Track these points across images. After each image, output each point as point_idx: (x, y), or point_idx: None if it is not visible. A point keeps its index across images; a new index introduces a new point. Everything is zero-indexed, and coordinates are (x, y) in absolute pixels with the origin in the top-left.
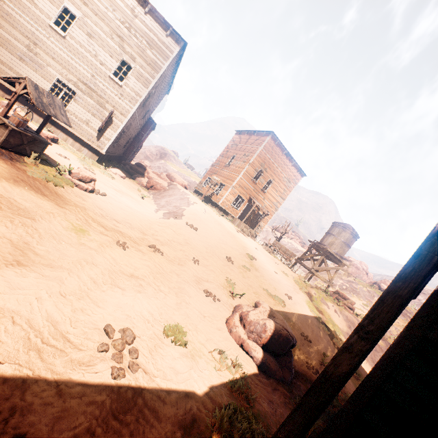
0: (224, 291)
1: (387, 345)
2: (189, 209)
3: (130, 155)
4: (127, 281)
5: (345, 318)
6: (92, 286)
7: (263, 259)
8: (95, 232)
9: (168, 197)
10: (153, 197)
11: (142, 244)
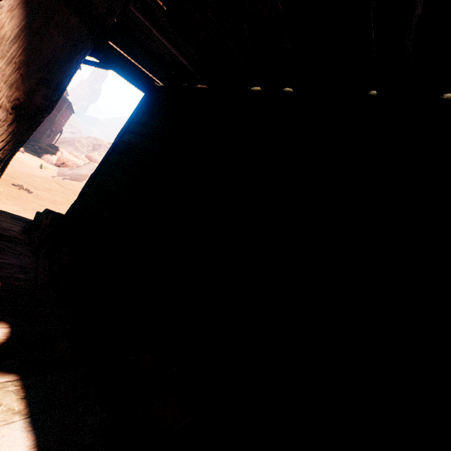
0: None
1: None
2: None
3: (43, 138)
4: None
5: None
6: None
7: None
8: None
9: (77, 170)
10: (59, 170)
11: (1, 181)
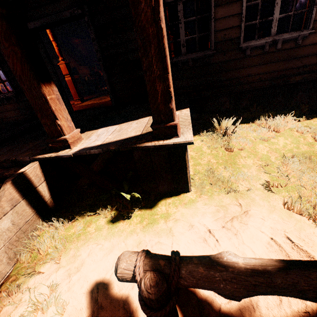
0: None
1: None
2: None
3: None
4: None
5: None
6: None
7: None
8: None
9: None
10: None
11: None
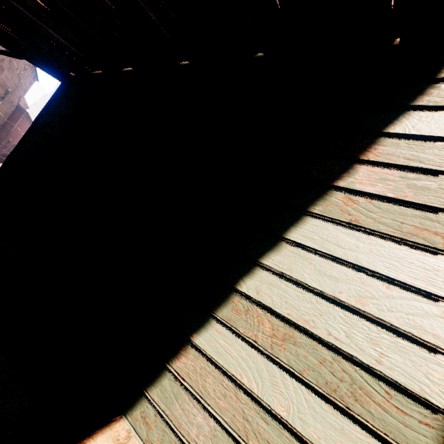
0: None
1: None
2: None
3: None
4: None
5: None
6: None
7: None
8: None
9: None
10: None
11: None
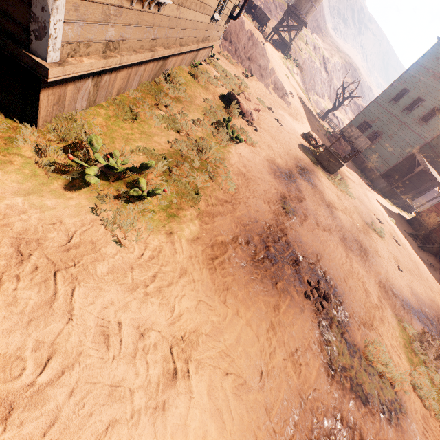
0: (325, 138)
1: (301, 75)
2: (273, 66)
3: None
4: (354, 174)
5: (299, 76)
6: (363, 183)
7: (275, 59)
8: (344, 168)
9: (237, 42)
10: (229, 53)
11: None
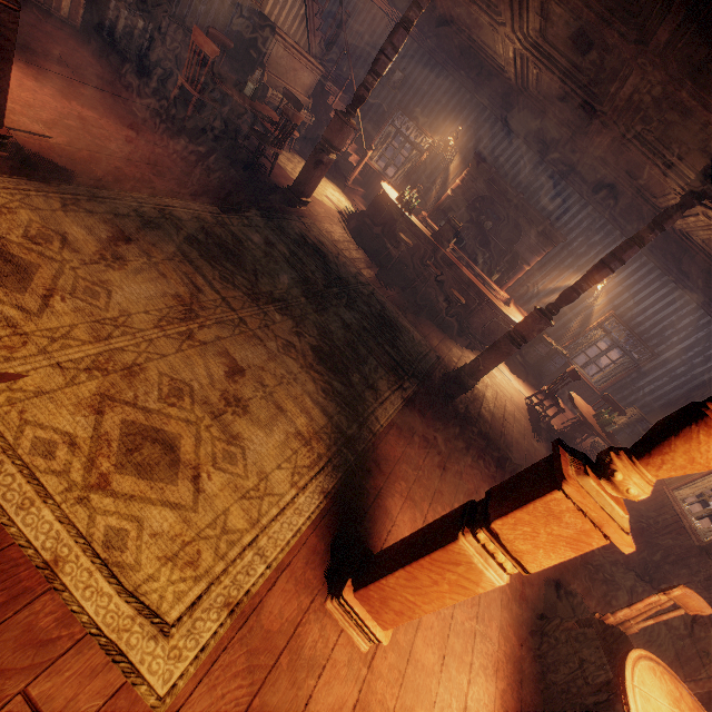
0: None
1: None
2: None
3: None
4: None
5: None
6: None
7: None
8: None
9: None
10: None
11: None
